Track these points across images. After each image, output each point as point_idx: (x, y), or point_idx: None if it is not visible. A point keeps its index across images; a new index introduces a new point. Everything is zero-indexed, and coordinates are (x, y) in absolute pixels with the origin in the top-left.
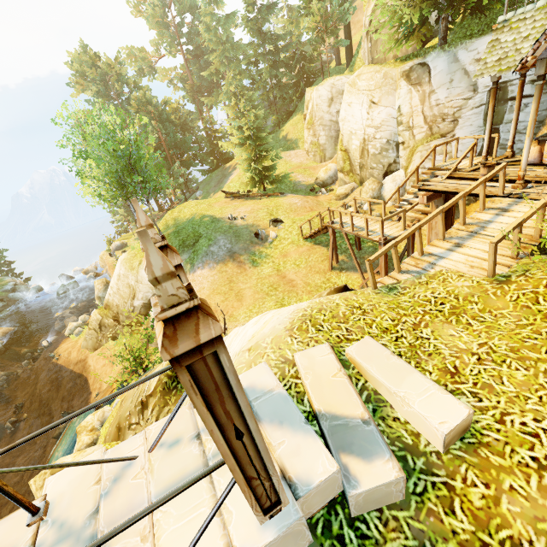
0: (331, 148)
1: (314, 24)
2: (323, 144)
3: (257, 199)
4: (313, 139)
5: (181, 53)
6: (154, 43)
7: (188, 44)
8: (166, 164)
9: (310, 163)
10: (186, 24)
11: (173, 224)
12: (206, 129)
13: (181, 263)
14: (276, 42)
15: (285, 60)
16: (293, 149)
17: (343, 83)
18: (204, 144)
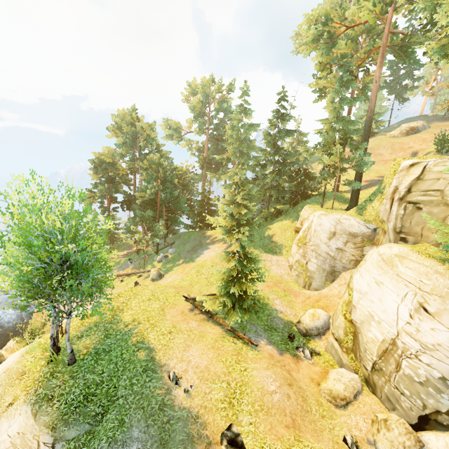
0: (320, 280)
1: (331, 162)
2: (312, 271)
3: (221, 327)
4: (301, 259)
5: (206, 134)
6: (189, 121)
7: (214, 131)
8: (153, 214)
9: (291, 282)
10: (218, 118)
11: (109, 320)
12: (202, 194)
13: (61, 444)
14: (286, 156)
15: (289, 171)
16: (276, 253)
17: (350, 224)
18: (196, 205)
